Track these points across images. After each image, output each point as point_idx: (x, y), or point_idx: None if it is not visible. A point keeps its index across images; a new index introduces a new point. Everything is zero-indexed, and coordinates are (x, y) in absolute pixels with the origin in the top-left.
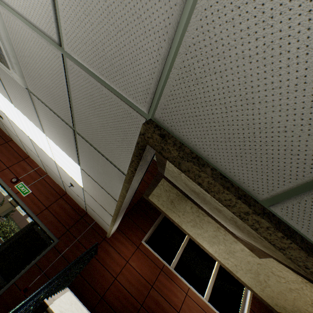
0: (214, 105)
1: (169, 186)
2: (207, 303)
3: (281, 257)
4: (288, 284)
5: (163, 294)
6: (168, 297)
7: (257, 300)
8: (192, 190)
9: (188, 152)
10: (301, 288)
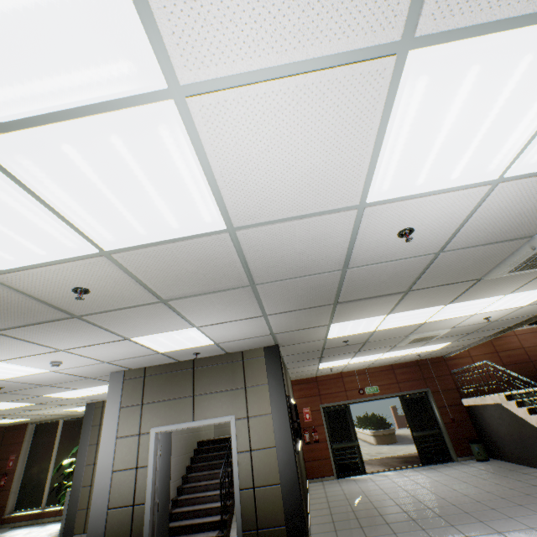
0: None
1: None
2: (530, 328)
3: None
4: None
5: (505, 349)
6: (510, 347)
7: None
8: None
9: None
10: None
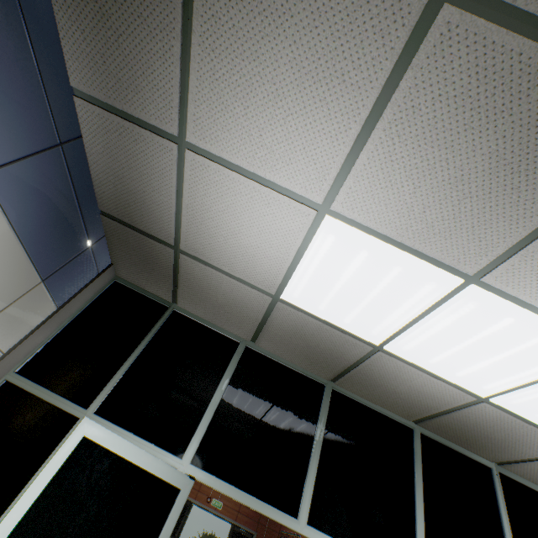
0: None
1: None
2: None
3: None
4: None
5: None
6: None
7: None
8: None
9: None
10: None
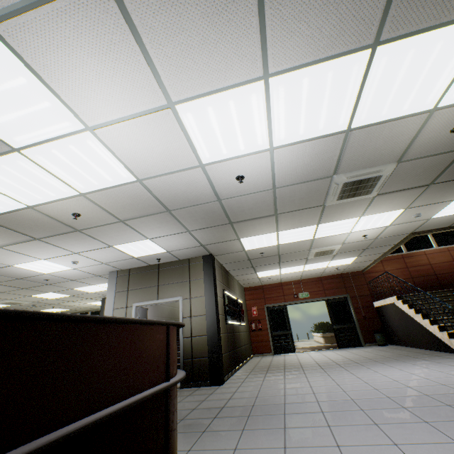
0: (431, 226)
1: None
2: (438, 248)
3: None
4: None
5: (415, 265)
6: (419, 264)
7: None
8: None
9: (426, 231)
10: None
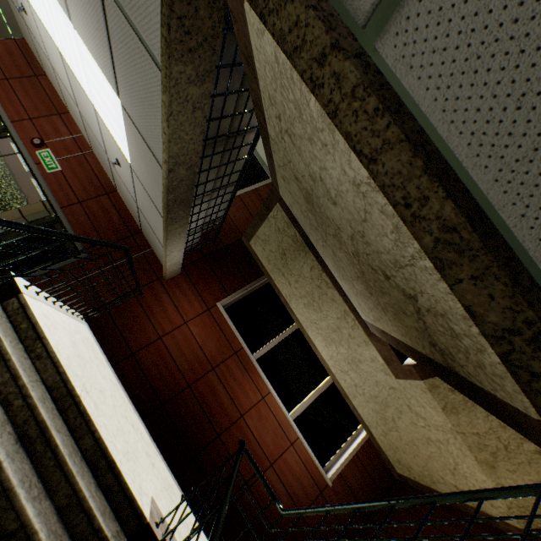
0: None
1: (285, 221)
2: (290, 421)
3: (413, 324)
4: (428, 431)
5: (227, 384)
6: (234, 392)
7: (372, 448)
8: (307, 198)
9: None
10: (447, 441)
